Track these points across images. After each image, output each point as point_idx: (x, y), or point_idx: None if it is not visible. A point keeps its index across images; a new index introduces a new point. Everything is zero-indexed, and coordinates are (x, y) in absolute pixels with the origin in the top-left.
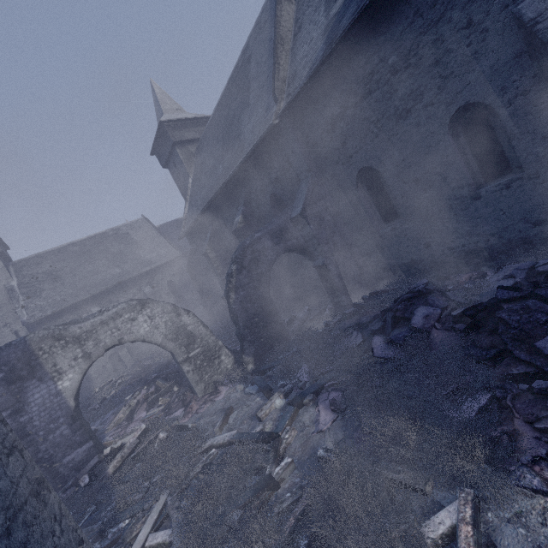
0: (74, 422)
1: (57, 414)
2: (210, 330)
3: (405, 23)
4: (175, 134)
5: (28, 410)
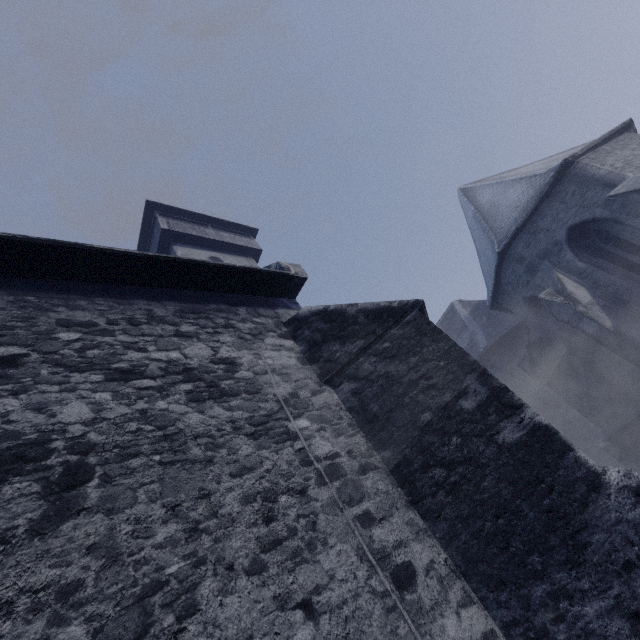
0: None
1: None
2: None
3: None
4: None
5: None
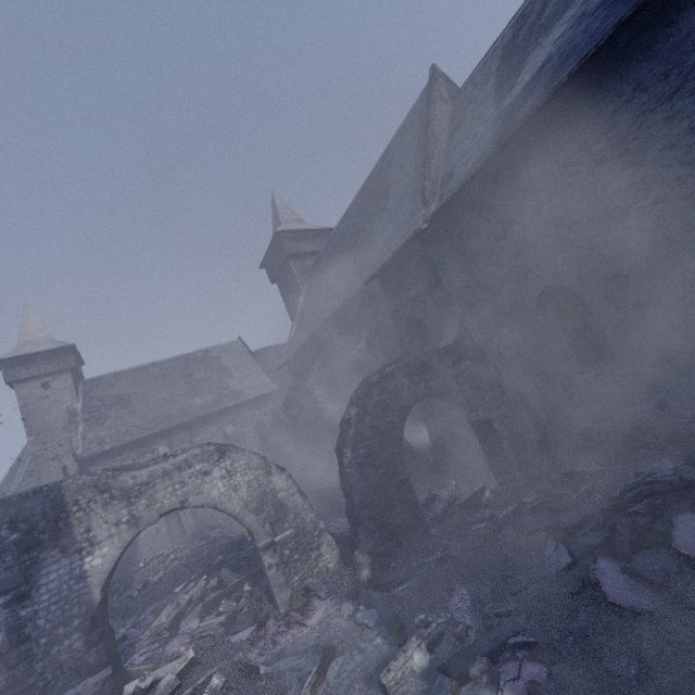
0: (92, 629)
1: (73, 612)
2: (309, 503)
3: (619, 101)
4: (292, 245)
5: (35, 598)
